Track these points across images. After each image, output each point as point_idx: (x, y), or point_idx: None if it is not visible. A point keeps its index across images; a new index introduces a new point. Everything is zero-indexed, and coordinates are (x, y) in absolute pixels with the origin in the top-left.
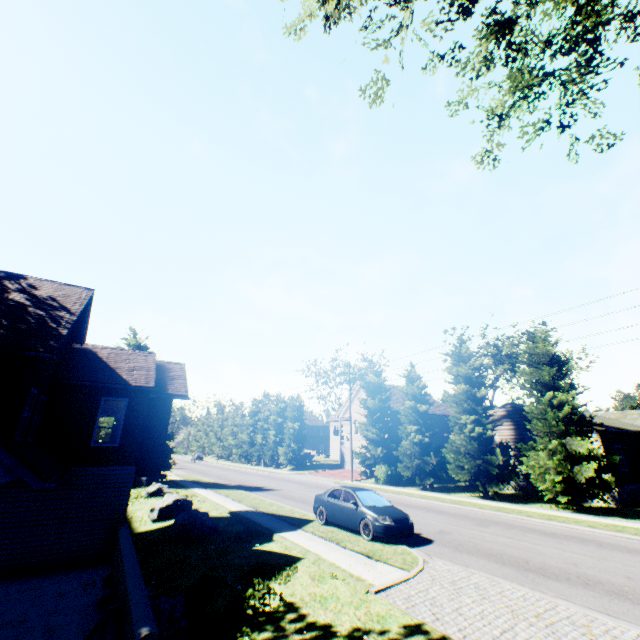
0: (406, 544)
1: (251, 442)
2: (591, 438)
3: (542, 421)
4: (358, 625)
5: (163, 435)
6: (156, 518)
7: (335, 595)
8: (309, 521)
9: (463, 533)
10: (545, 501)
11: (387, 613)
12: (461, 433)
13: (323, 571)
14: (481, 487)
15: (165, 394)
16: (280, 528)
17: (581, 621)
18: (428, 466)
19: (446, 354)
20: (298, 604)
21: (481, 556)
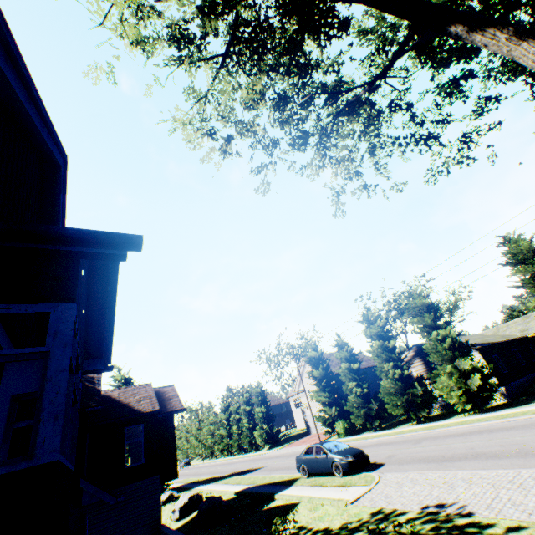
0: (367, 471)
1: (229, 435)
2: (474, 355)
3: (436, 353)
4: (344, 522)
5: (173, 445)
6: (178, 517)
7: (327, 513)
8: (296, 479)
9: (404, 452)
10: (461, 412)
11: (360, 511)
12: (387, 378)
13: (316, 504)
14: (413, 415)
15: (168, 412)
16: (277, 490)
17: (468, 477)
18: (373, 411)
19: (359, 321)
20: (305, 525)
21: (415, 462)
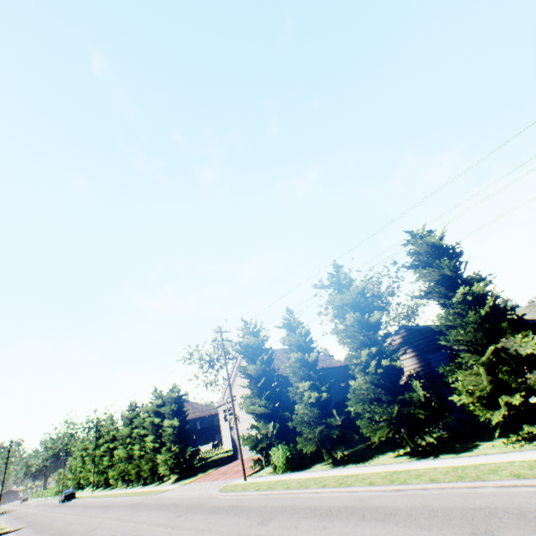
0: None
1: (129, 457)
2: None
3: (462, 328)
4: None
5: None
6: None
7: None
8: None
9: None
10: (486, 436)
11: None
12: (365, 374)
13: None
14: (410, 442)
15: None
16: None
17: None
18: (334, 430)
19: (324, 286)
20: None
21: None
